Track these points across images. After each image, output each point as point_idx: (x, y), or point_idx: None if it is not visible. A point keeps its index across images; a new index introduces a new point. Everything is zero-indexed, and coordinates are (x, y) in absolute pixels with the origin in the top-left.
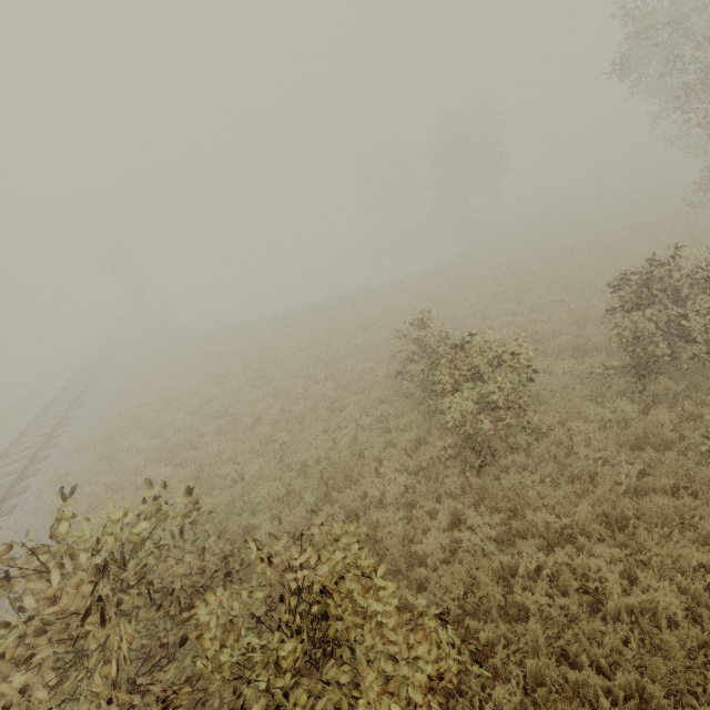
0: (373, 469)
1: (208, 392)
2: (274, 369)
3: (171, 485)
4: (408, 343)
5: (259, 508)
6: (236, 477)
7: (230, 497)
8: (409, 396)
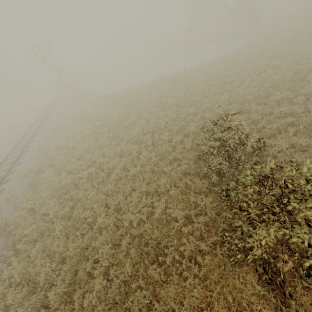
0: (175, 243)
1: (87, 144)
2: (124, 132)
3: (55, 221)
4: (210, 135)
5: (98, 259)
6: (92, 220)
7: (82, 244)
8: (206, 177)
